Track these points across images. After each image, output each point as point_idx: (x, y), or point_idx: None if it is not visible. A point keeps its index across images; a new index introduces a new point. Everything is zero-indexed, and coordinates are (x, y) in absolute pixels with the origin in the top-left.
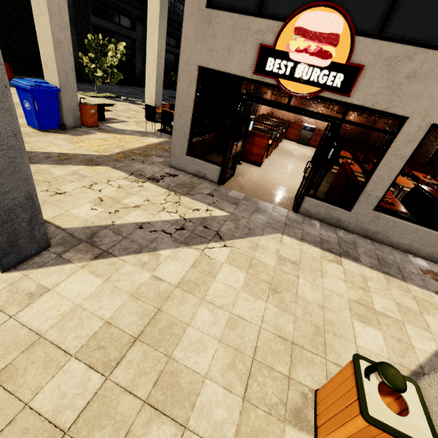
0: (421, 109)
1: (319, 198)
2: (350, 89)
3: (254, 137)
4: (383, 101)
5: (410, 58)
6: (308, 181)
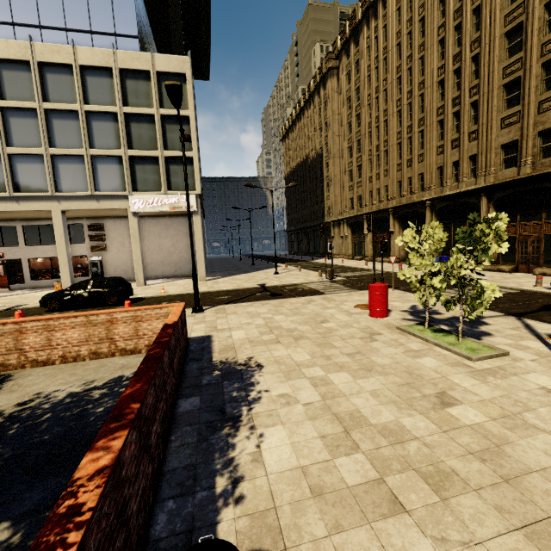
0: (23, 256)
1: (15, 284)
2: (3, 257)
3: (3, 278)
4: (14, 257)
5: (13, 249)
6: (8, 280)
